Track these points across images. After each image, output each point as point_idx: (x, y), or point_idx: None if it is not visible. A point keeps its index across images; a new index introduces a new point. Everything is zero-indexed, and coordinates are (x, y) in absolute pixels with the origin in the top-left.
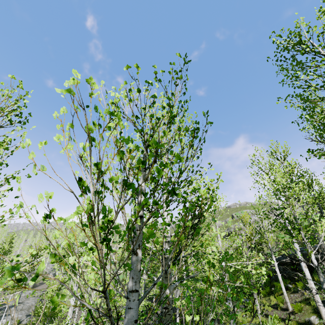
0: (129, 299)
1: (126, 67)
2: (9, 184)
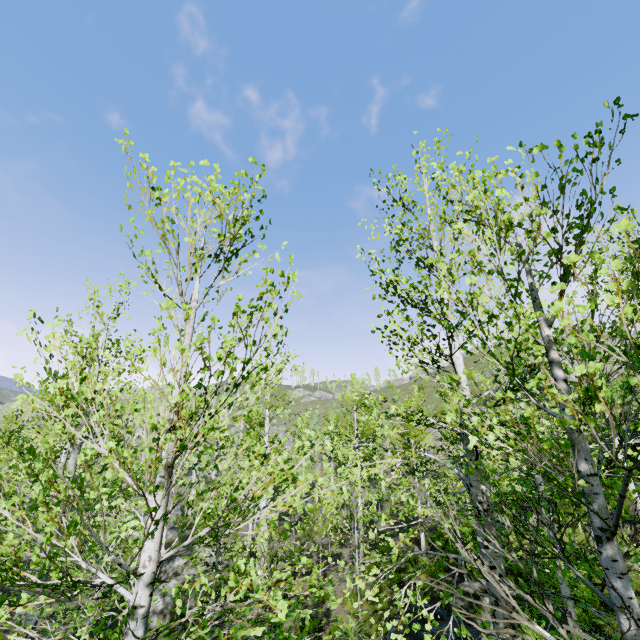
0: (590, 484)
1: (539, 148)
2: (249, 336)
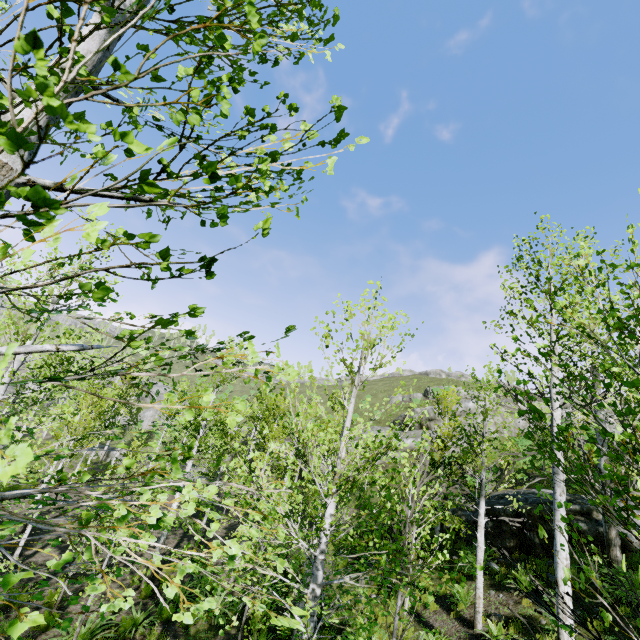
0: None
1: None
2: None
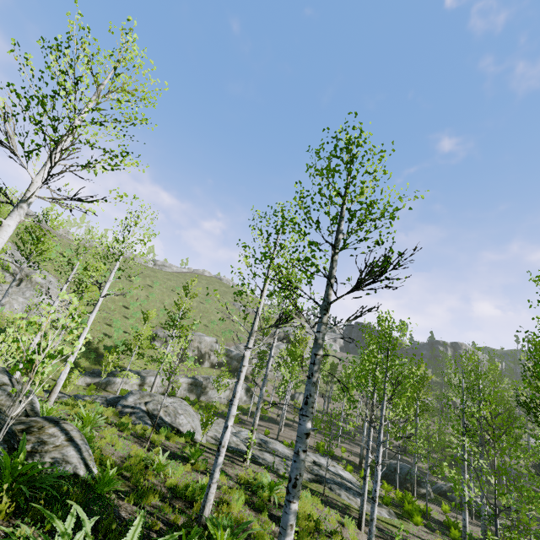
0: None
1: None
2: None
